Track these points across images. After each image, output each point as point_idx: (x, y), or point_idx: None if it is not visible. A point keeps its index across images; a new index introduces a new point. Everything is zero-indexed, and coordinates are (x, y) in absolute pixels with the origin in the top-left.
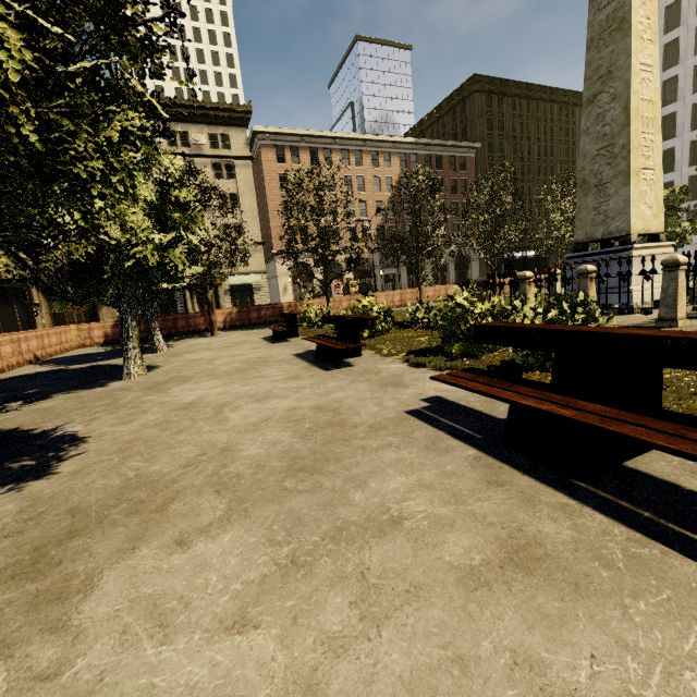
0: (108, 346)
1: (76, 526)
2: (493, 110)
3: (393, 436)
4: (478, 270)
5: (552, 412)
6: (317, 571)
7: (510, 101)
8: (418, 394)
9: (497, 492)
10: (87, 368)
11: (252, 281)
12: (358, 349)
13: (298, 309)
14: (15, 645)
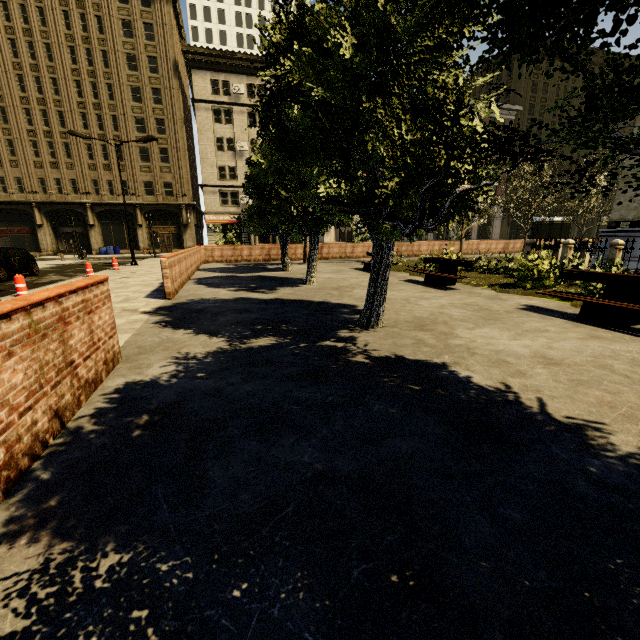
0: (227, 264)
1: (419, 324)
2: (540, 73)
3: (521, 314)
4: (499, 228)
5: (606, 304)
6: (528, 335)
7: (558, 64)
8: (518, 303)
9: (580, 328)
10: (256, 276)
11: None
12: (455, 280)
13: (358, 250)
14: (452, 338)
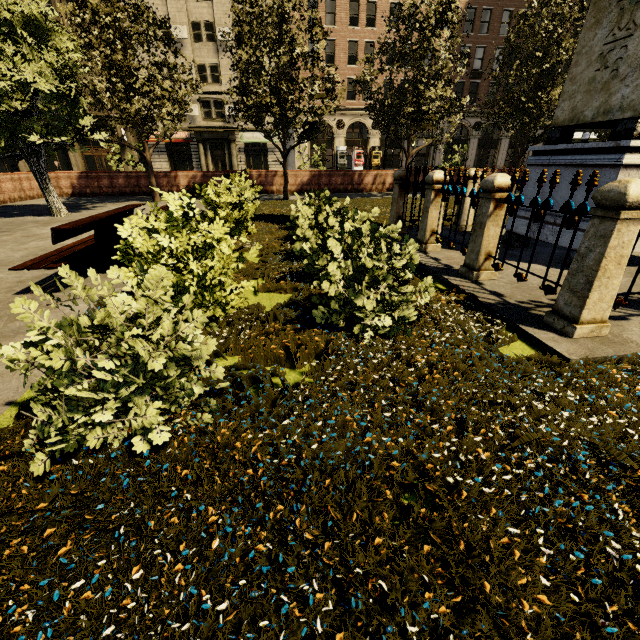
0: (68, 199)
1: None
2: None
3: None
4: None
5: None
6: None
7: None
8: None
9: None
10: None
11: (266, 140)
12: (115, 262)
13: (269, 181)
14: None
